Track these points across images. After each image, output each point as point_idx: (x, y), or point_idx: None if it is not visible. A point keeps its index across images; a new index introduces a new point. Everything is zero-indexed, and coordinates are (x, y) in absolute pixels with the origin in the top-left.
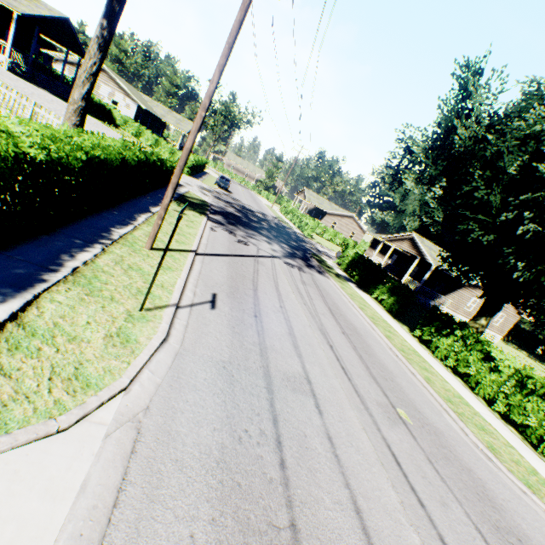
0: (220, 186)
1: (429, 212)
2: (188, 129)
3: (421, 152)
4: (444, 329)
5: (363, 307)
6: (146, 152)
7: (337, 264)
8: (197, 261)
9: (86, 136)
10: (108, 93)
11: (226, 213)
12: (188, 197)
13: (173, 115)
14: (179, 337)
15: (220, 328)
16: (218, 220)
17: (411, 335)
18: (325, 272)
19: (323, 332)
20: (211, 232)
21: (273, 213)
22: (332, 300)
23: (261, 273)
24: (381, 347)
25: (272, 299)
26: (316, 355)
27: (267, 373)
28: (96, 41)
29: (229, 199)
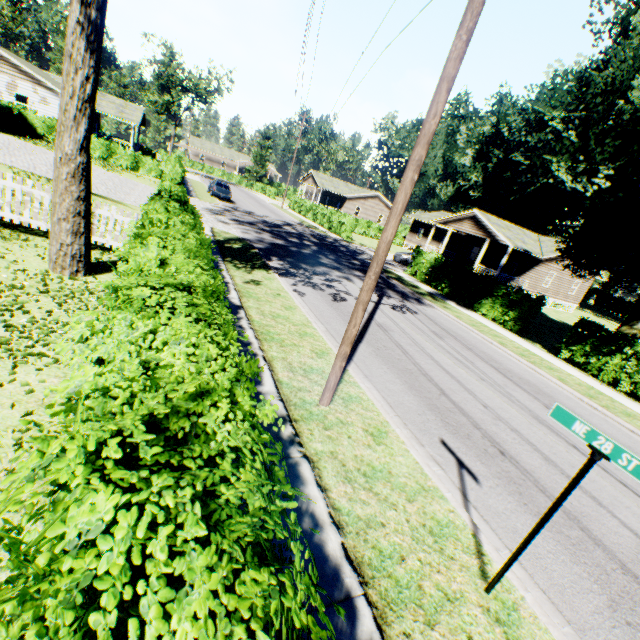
0: (216, 197)
1: (467, 173)
2: (138, 117)
3: (564, 127)
4: (603, 347)
5: (500, 341)
6: (193, 210)
7: (407, 273)
8: (361, 378)
9: (157, 240)
10: (5, 84)
11: (271, 248)
12: (225, 243)
13: (108, 100)
14: (545, 601)
15: (525, 521)
16: (281, 267)
17: (559, 359)
18: (423, 299)
19: (544, 424)
20: (303, 299)
21: (291, 216)
22: (476, 348)
23: (408, 350)
24: (575, 403)
25: (466, 398)
26: (595, 482)
27: (639, 581)
28: (78, 31)
29: (246, 217)
